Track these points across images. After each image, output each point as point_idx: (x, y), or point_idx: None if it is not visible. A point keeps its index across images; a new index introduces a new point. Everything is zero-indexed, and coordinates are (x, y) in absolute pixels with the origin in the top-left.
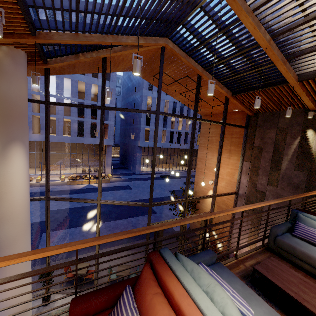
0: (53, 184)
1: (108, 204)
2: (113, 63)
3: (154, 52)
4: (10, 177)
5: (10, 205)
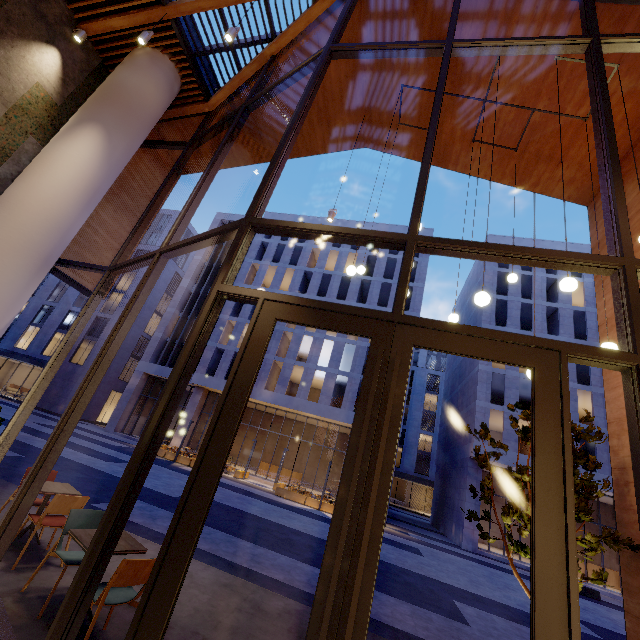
0: (255, 486)
1: (170, 248)
2: (315, 110)
3: (368, 38)
4: (58, 157)
5: (27, 190)
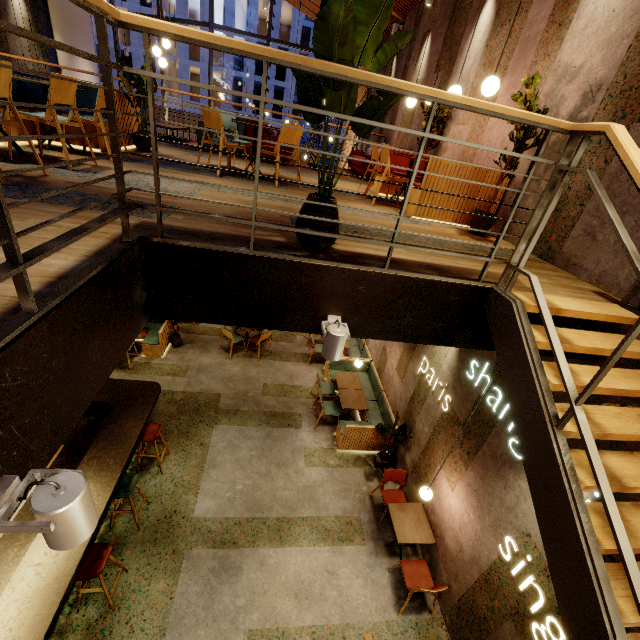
0: None
1: None
2: None
3: None
4: None
5: None
